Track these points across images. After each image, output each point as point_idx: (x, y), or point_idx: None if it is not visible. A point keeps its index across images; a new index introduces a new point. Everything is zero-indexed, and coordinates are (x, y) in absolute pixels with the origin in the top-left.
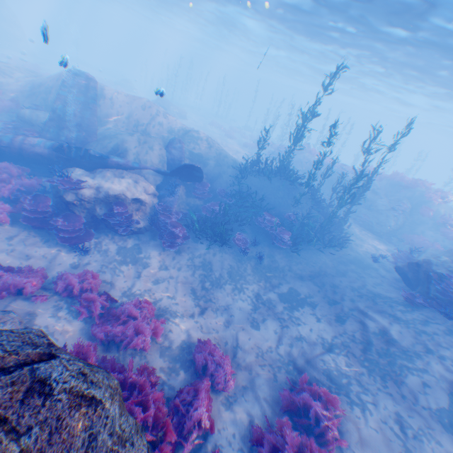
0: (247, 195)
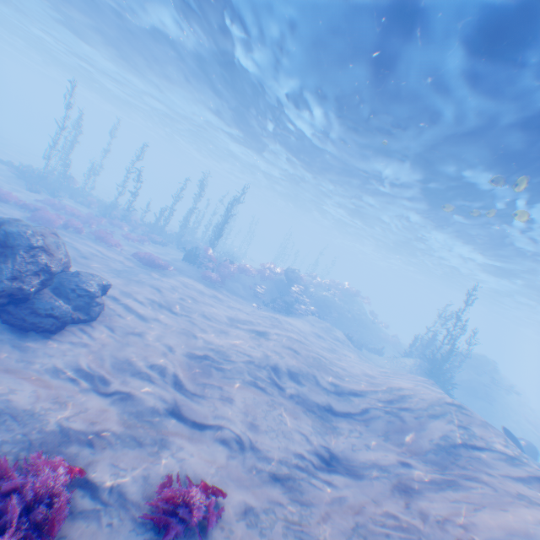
0: None
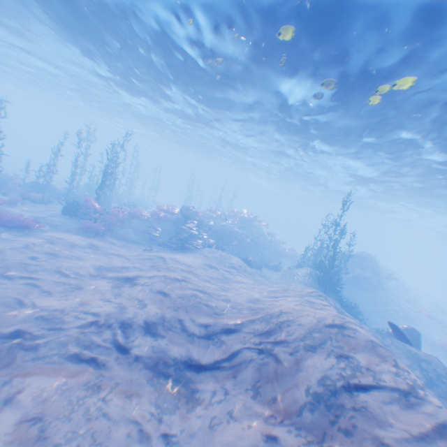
0: (352, 309)
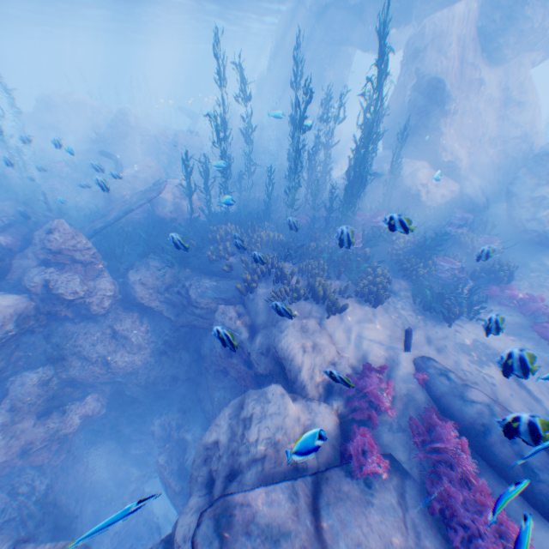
0: None
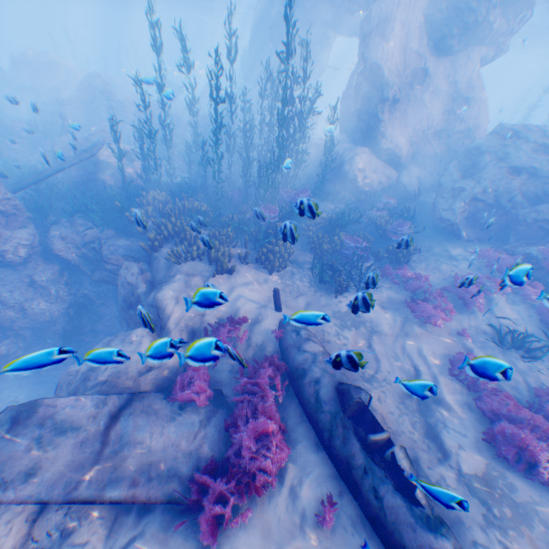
0: None
